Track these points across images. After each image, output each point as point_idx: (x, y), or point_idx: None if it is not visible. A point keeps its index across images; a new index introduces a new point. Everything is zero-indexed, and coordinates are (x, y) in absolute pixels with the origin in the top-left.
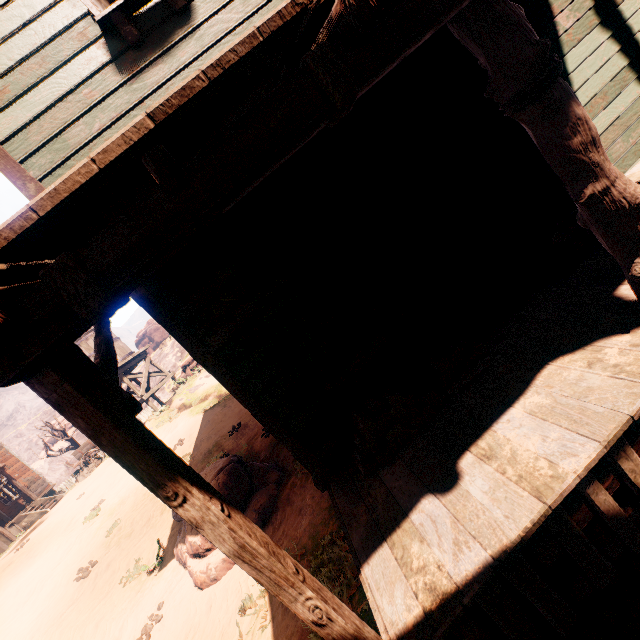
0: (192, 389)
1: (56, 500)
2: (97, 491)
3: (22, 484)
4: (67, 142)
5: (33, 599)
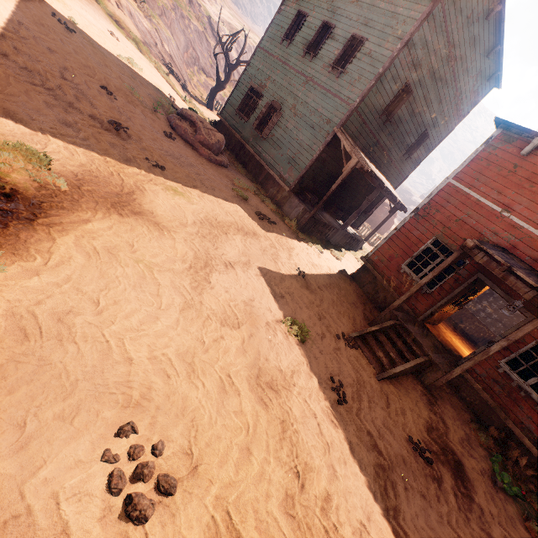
0: None
1: None
2: None
3: None
4: (365, 109)
5: None
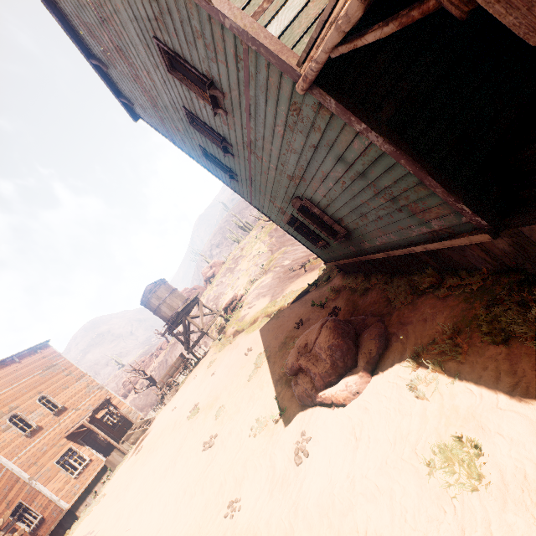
0: (240, 319)
1: (150, 421)
2: (187, 402)
3: (121, 414)
4: None
5: (171, 472)
